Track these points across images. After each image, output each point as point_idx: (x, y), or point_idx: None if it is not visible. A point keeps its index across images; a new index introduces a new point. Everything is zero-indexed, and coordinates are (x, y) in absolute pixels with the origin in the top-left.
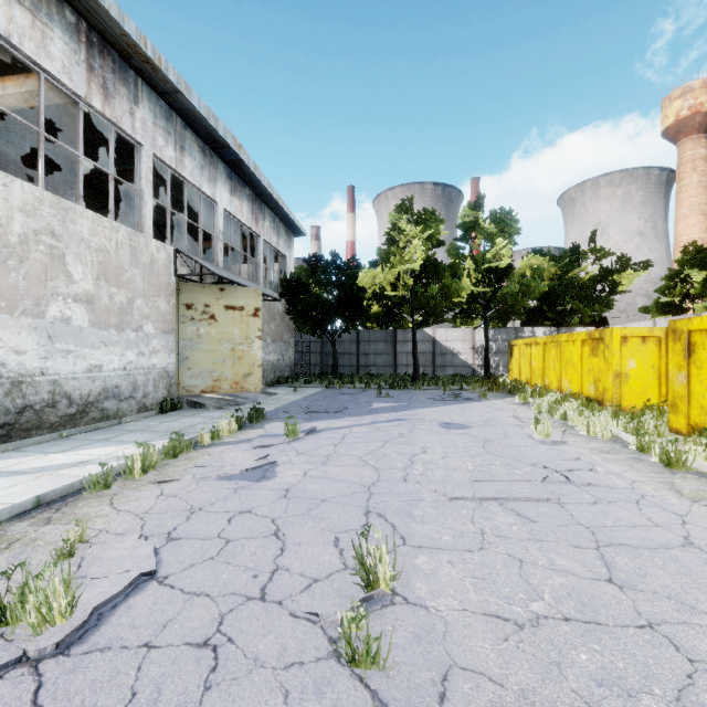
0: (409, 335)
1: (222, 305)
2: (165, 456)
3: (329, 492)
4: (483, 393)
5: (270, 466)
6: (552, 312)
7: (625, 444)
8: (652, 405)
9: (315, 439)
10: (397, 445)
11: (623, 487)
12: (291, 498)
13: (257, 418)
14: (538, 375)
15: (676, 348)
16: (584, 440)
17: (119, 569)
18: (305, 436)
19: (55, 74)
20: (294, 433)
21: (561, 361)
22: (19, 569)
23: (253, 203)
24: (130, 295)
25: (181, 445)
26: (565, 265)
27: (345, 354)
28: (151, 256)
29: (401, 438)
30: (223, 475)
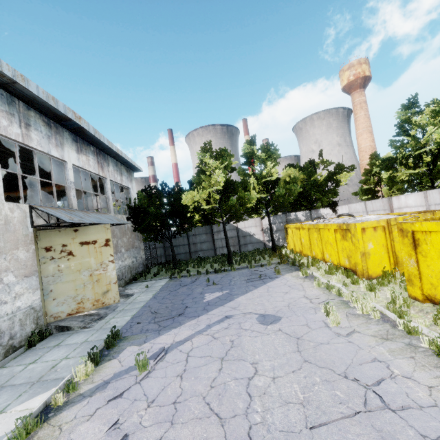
0: (221, 227)
1: (77, 242)
2: None
3: None
4: (277, 271)
5: None
6: (305, 201)
7: (392, 323)
8: (389, 274)
9: (163, 367)
10: (232, 364)
11: (428, 404)
12: None
13: (114, 343)
14: (307, 248)
15: (405, 242)
16: (363, 322)
17: None
18: (154, 365)
19: None
20: (144, 367)
21: (322, 241)
22: None
23: (98, 156)
24: None
25: (29, 426)
26: (308, 173)
27: (180, 245)
28: (5, 217)
29: (233, 349)
30: None
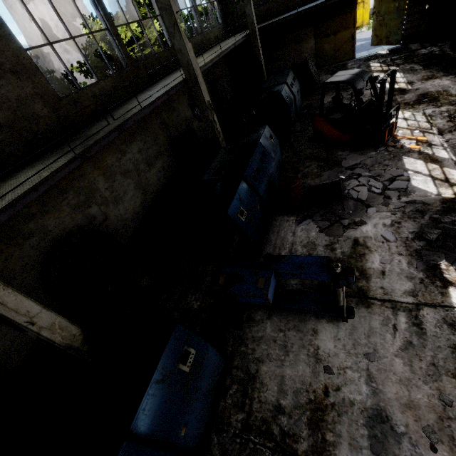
0: None
1: None
2: None
3: None
4: None
5: None
6: None
7: None
8: None
9: None
10: None
11: None
12: None
13: None
14: None
15: None
16: None
17: None
18: None
19: None
20: None
21: None
22: None
23: None
24: None
25: None
26: None
27: None
28: None
29: None
30: None
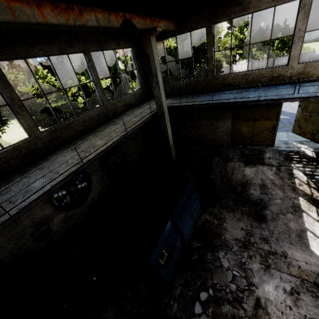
0: None
1: None
2: None
3: None
4: None
5: None
6: None
7: None
8: None
9: None
10: None
11: None
12: None
13: None
14: None
15: None
16: None
17: None
18: None
19: None
20: None
21: None
22: None
23: None
24: None
25: None
26: None
27: None
28: None
29: None
30: None
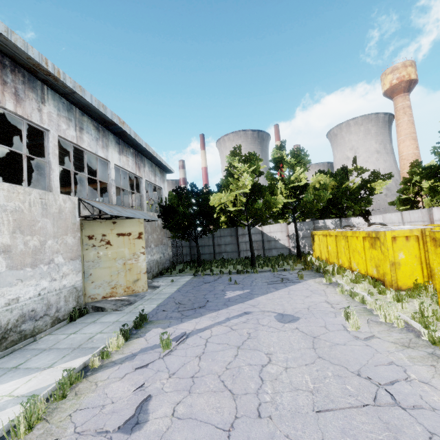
0: (246, 230)
1: (115, 233)
2: (54, 399)
3: None
4: (300, 276)
5: (144, 401)
6: (335, 208)
7: (417, 333)
8: (421, 286)
9: (184, 348)
10: (247, 352)
11: None
12: None
13: (141, 324)
14: (334, 256)
15: (438, 251)
16: (385, 329)
17: None
18: (176, 346)
19: None
20: (167, 346)
21: (349, 249)
22: None
23: (136, 157)
24: (42, 238)
25: (72, 378)
26: (339, 179)
27: (205, 246)
28: (59, 207)
29: (250, 340)
30: (99, 430)
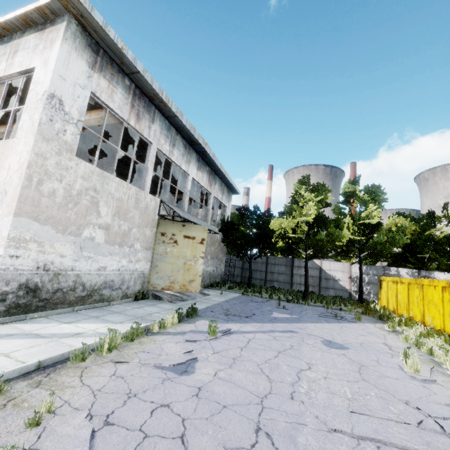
0: (302, 263)
1: (182, 235)
2: (126, 339)
3: (230, 397)
4: (358, 316)
5: (192, 361)
6: (413, 257)
7: None
8: None
9: (228, 339)
10: (288, 357)
11: None
12: (200, 398)
13: (192, 314)
14: (403, 307)
15: None
16: None
17: (62, 449)
18: (221, 336)
19: (114, 109)
20: (214, 333)
21: (424, 300)
22: (2, 430)
23: (210, 175)
24: (130, 226)
25: (138, 331)
26: (423, 225)
27: (257, 270)
28: (146, 204)
29: (292, 350)
30: (158, 365)
